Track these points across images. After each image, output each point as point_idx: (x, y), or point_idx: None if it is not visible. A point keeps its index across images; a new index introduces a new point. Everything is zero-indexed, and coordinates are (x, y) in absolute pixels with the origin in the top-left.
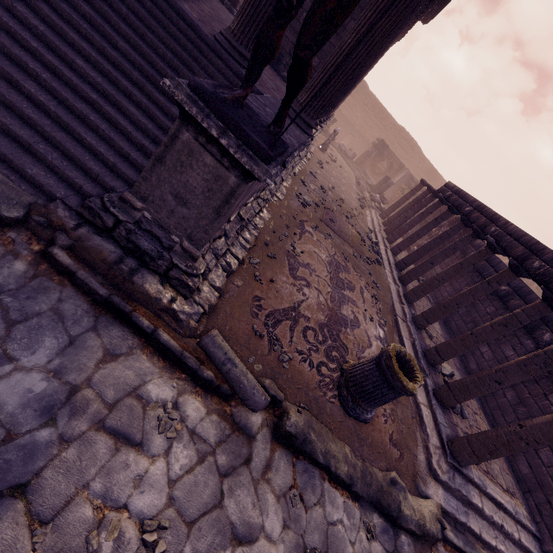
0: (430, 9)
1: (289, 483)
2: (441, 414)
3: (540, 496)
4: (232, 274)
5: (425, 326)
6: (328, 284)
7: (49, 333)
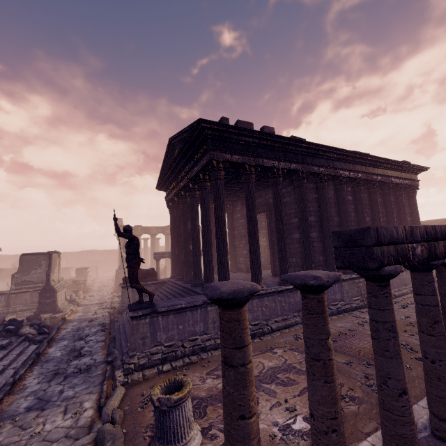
0: (405, 169)
1: None
2: None
3: None
4: (164, 373)
5: (443, 428)
6: None
7: (87, 385)
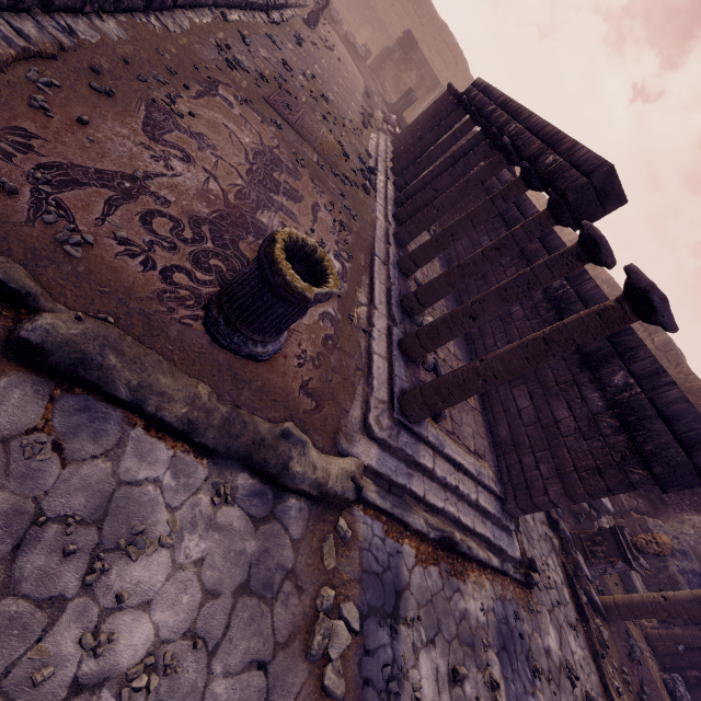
0: None
1: (28, 425)
2: (403, 367)
3: (513, 457)
4: None
5: (412, 270)
6: (241, 175)
7: None
